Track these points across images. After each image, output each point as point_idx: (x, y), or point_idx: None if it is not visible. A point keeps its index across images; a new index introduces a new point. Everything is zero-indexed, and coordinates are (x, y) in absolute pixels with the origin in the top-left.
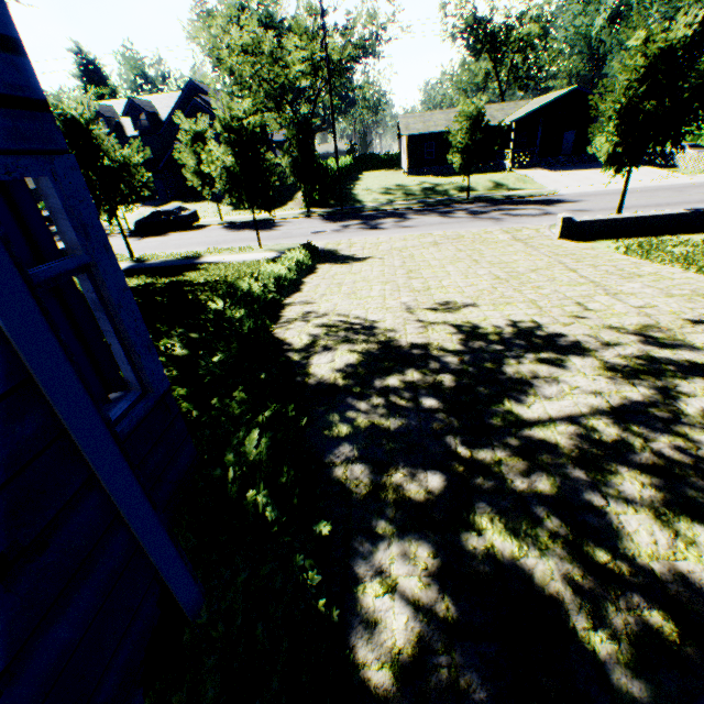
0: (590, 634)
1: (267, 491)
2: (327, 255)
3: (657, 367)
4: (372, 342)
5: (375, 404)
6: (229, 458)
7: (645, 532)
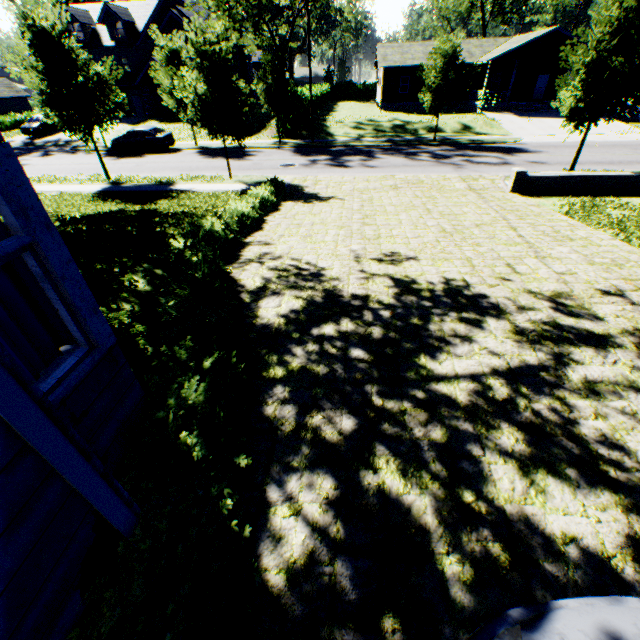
0: (443, 557)
1: (199, 432)
2: (292, 192)
3: (558, 335)
4: (317, 290)
5: (310, 350)
6: (169, 401)
7: (507, 480)
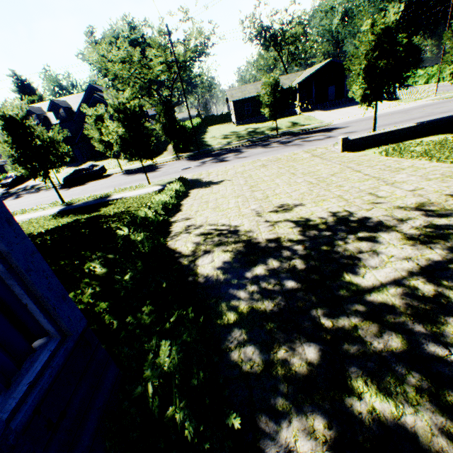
0: None
1: (183, 400)
2: (194, 183)
3: (442, 232)
4: (238, 242)
5: (250, 291)
6: (146, 373)
7: None
